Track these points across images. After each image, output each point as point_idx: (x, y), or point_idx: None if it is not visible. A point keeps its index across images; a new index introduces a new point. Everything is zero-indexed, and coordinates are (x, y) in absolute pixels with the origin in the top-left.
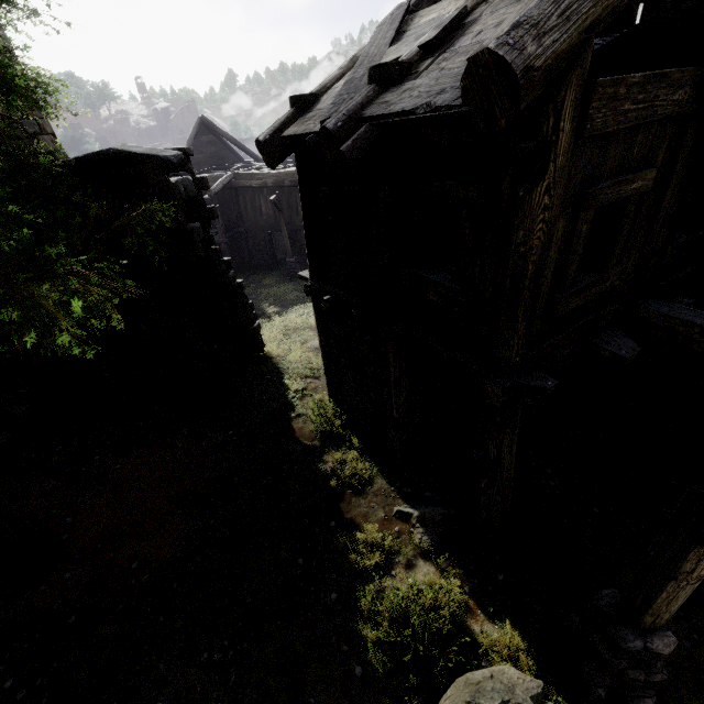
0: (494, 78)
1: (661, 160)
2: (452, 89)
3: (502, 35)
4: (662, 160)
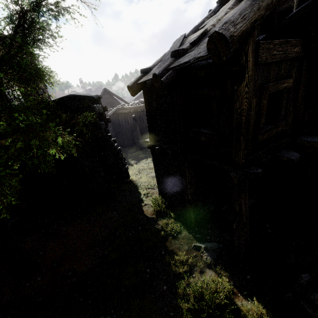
0: (219, 41)
1: (294, 75)
2: (203, 51)
3: (220, 26)
4: (295, 75)
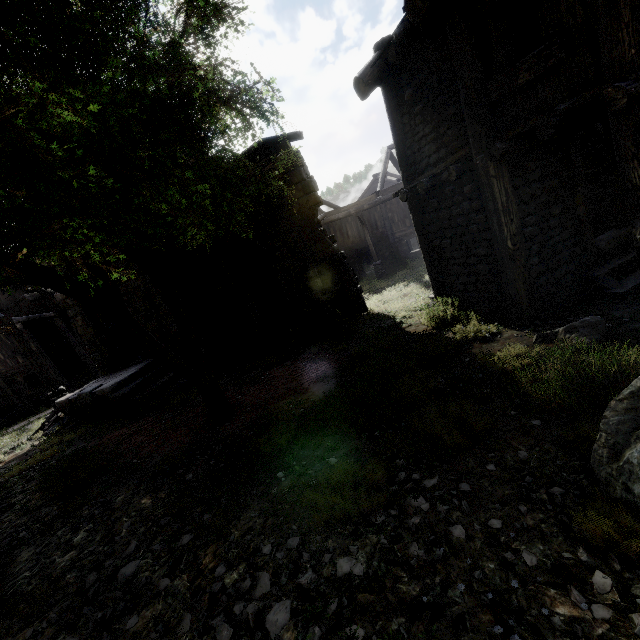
0: None
1: None
2: None
3: None
4: None
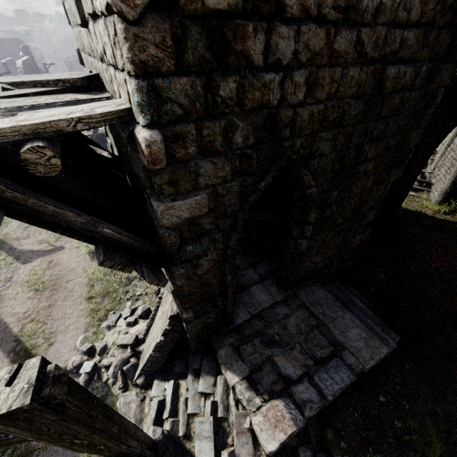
0: None
1: None
2: None
3: None
4: None
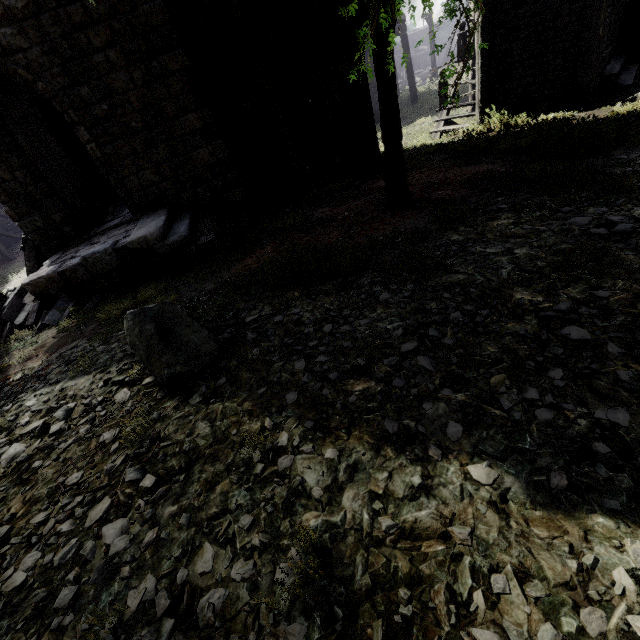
0: None
1: None
2: None
3: None
4: None
